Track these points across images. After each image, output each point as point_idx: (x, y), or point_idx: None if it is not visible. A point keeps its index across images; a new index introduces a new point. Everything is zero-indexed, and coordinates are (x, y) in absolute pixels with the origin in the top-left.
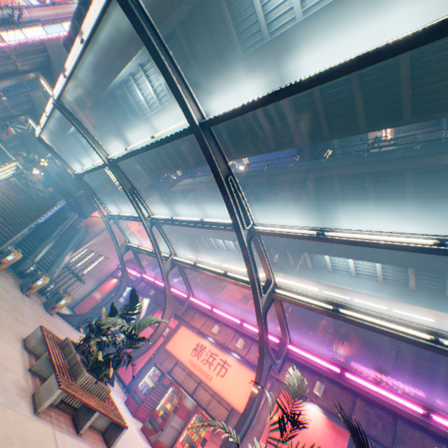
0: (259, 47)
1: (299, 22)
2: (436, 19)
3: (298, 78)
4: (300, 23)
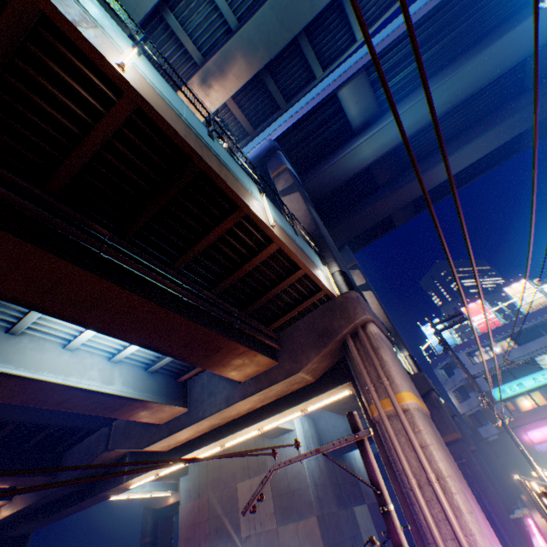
0: (4, 372)
1: (72, 385)
2: (138, 418)
3: (26, 402)
4: (72, 386)
